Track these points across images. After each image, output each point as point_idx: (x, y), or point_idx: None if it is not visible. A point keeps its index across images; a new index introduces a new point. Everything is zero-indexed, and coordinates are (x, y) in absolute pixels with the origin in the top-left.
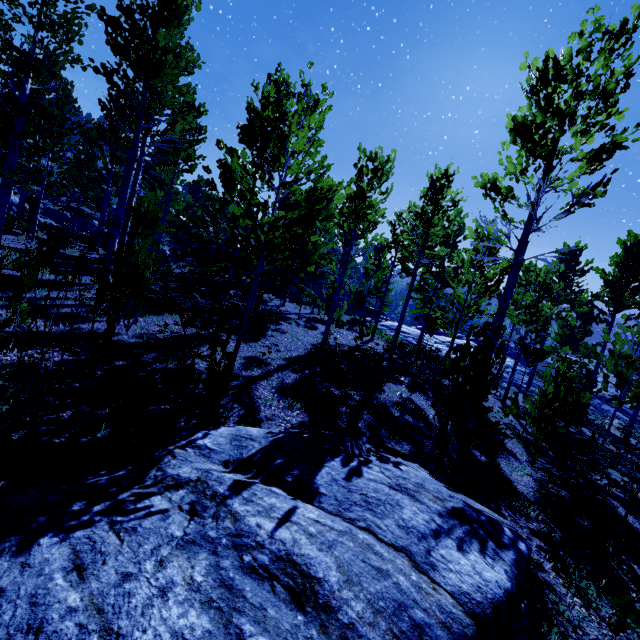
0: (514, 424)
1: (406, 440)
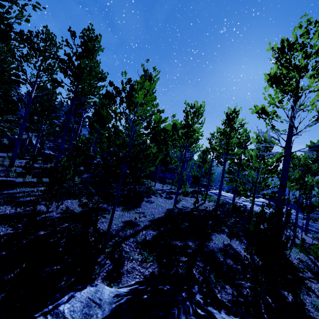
0: (305, 260)
1: (229, 283)
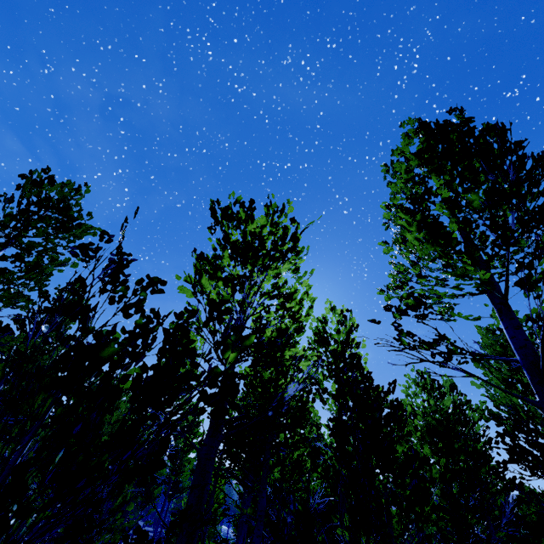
0: None
1: None
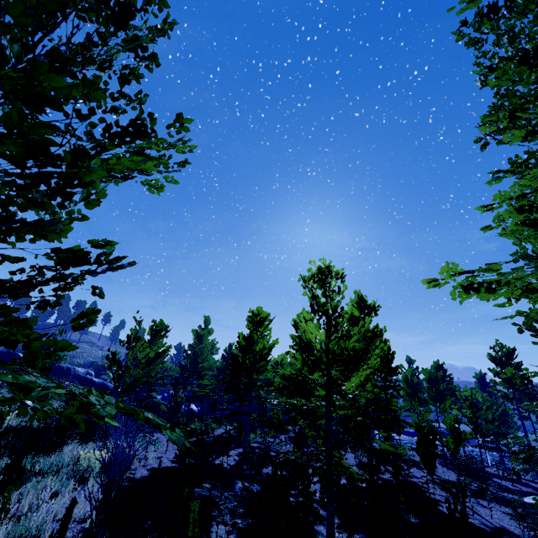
0: None
1: None
